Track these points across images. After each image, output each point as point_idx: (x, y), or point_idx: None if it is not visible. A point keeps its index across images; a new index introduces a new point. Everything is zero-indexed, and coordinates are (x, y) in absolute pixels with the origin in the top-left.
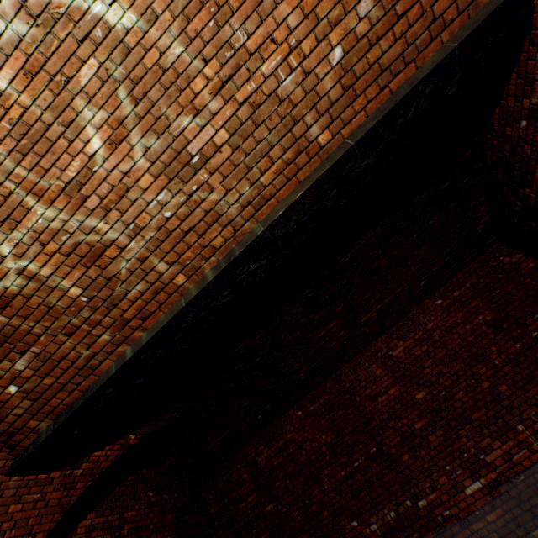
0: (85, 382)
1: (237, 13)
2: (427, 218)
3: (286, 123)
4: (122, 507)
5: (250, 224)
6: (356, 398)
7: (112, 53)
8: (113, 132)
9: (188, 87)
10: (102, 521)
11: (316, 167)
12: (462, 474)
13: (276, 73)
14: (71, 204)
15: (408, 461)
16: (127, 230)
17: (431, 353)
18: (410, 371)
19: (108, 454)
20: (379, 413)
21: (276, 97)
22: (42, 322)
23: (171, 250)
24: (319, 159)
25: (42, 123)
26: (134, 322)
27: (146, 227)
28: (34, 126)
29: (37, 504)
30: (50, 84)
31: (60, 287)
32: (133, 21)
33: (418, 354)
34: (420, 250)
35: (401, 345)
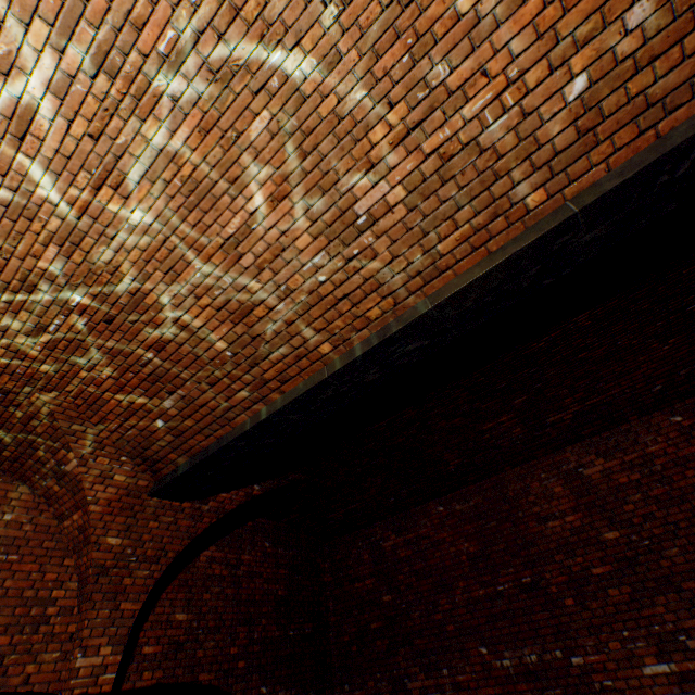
0: (220, 431)
1: (441, 41)
2: (686, 302)
3: (483, 179)
4: (240, 548)
5: (415, 297)
6: (517, 512)
7: (285, 103)
8: (277, 188)
9: (365, 136)
10: (221, 556)
11: (516, 236)
12: (645, 648)
13: (482, 115)
14: (227, 261)
15: (570, 608)
16: (277, 291)
17: (643, 486)
18: (604, 500)
19: (232, 498)
20: (545, 539)
21: (475, 145)
22: (189, 369)
23: (319, 317)
24: (521, 225)
25: (209, 179)
26: (273, 383)
27: (297, 290)
28: (201, 183)
29: (170, 526)
30: (220, 140)
31: (209, 339)
32: (313, 65)
33: (622, 482)
34: (663, 344)
35: (599, 464)
